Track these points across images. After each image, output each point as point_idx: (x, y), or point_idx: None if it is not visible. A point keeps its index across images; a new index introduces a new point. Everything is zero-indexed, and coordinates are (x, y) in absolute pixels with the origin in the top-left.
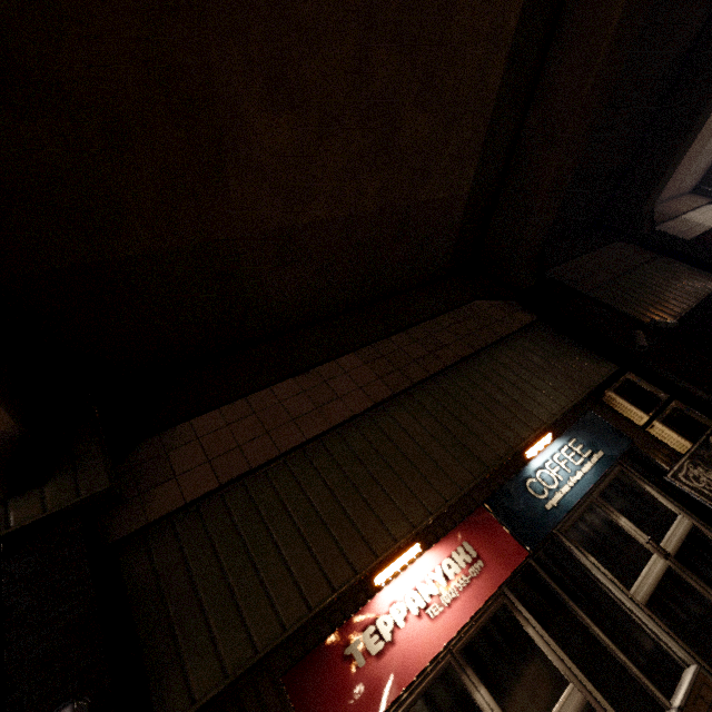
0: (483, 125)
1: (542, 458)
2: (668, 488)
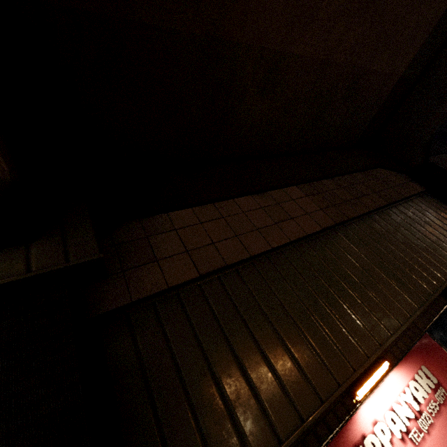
0: (442, 9)
1: None
2: None
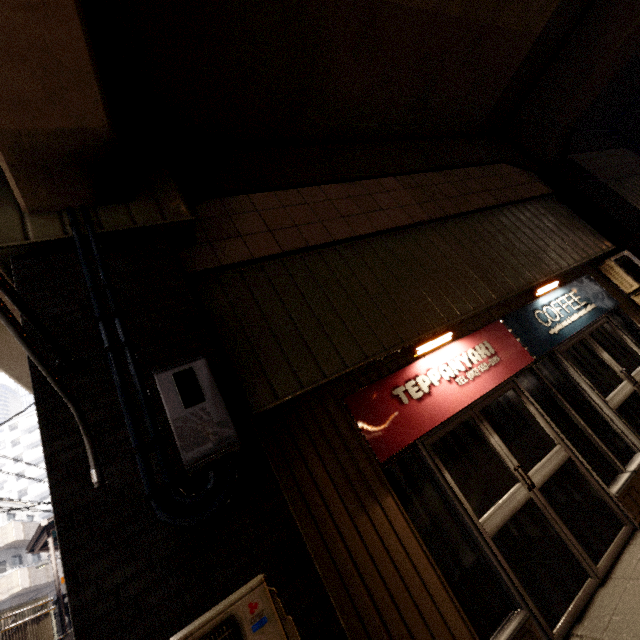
0: None
1: (548, 299)
2: (637, 343)
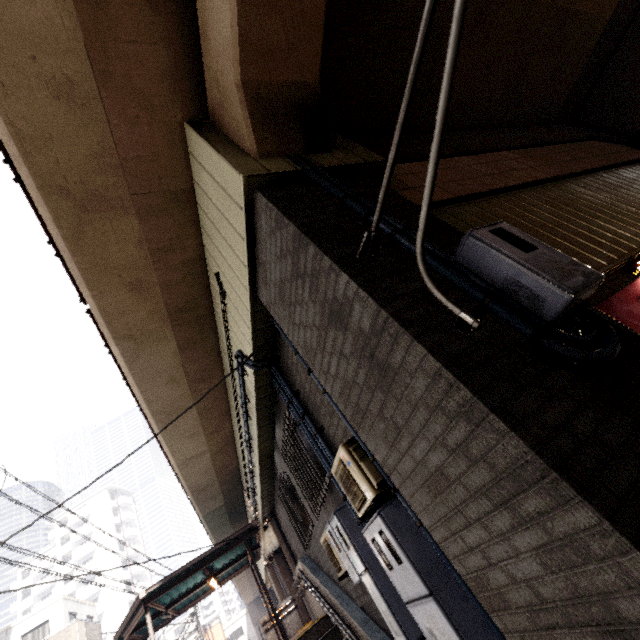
0: None
1: None
2: None
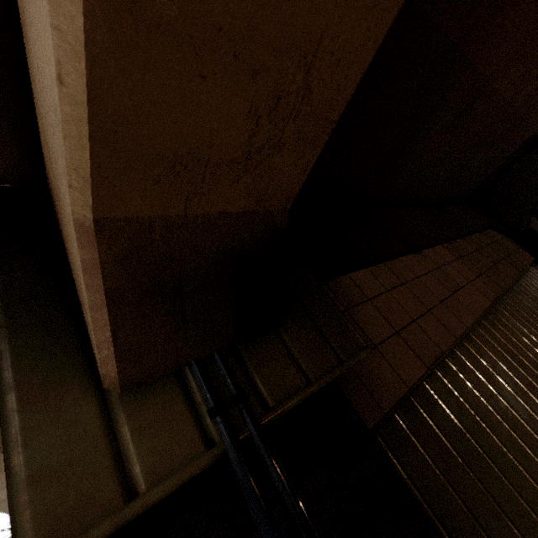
0: None
1: None
2: None
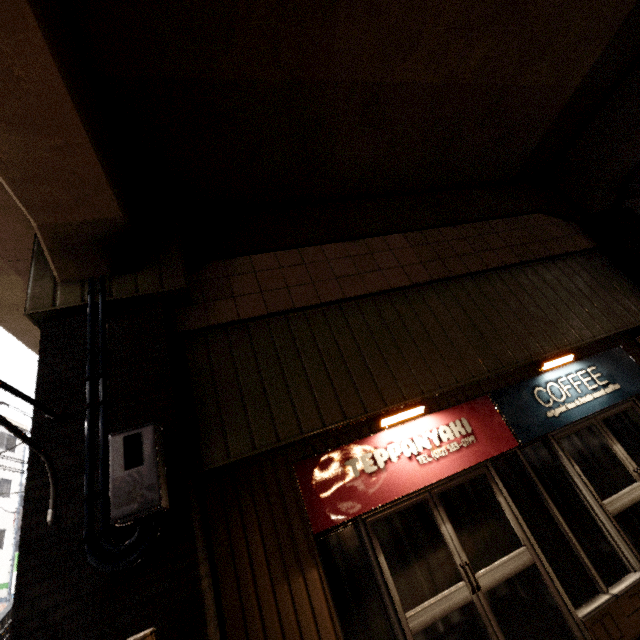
0: None
1: (556, 374)
2: None
